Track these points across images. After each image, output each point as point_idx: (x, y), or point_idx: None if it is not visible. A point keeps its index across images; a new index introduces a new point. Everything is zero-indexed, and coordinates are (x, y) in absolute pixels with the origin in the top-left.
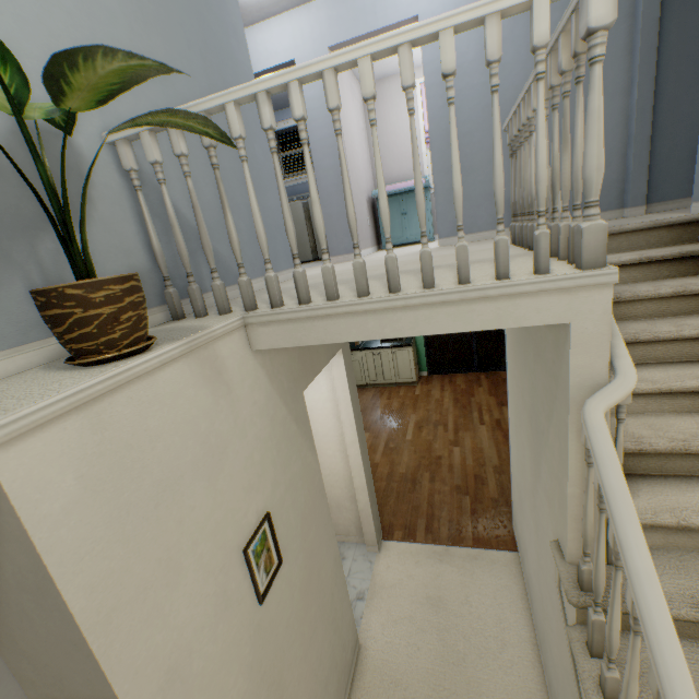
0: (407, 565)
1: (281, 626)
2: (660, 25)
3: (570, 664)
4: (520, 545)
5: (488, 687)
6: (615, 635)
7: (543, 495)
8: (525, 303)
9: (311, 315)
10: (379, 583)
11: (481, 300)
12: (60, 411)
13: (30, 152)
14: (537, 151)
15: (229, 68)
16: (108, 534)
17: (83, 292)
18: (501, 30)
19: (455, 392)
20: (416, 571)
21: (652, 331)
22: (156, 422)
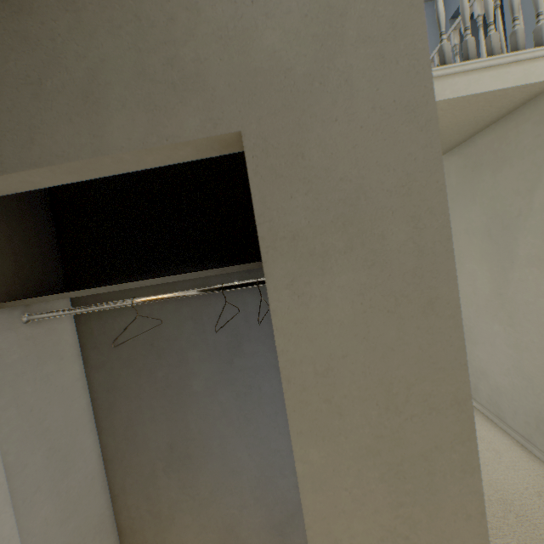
0: None
1: None
2: None
3: None
4: None
5: (509, 483)
6: None
7: (524, 269)
8: (541, 65)
9: None
10: None
11: (512, 65)
12: None
13: None
14: None
15: None
16: None
17: None
18: None
19: None
20: None
21: None
22: None
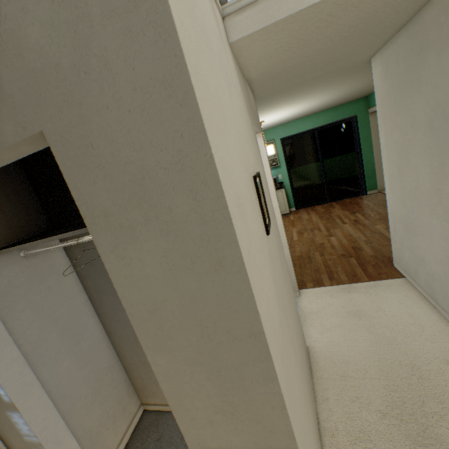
0: (324, 298)
1: (277, 272)
2: None
3: None
4: (409, 267)
5: (423, 352)
6: None
7: None
8: None
9: None
10: (307, 312)
11: None
12: None
13: None
14: None
15: None
16: None
17: None
18: None
19: (318, 213)
20: (332, 301)
21: None
22: None
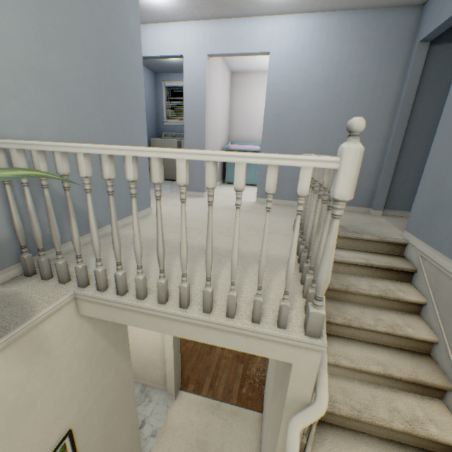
0: (191, 412)
1: None
2: (413, 105)
3: None
4: (263, 412)
5: None
6: None
7: (271, 418)
8: (266, 343)
9: (123, 306)
10: (169, 425)
11: (238, 333)
12: None
13: None
14: (290, 256)
15: (122, 69)
16: None
17: None
18: (320, 78)
19: None
20: (195, 419)
21: (360, 321)
22: None
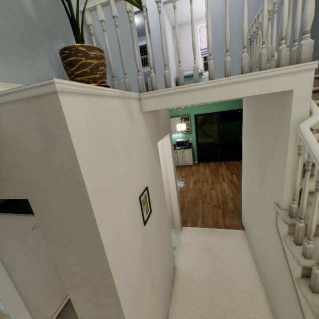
0: (195, 236)
1: (150, 240)
2: None
3: (282, 257)
4: (246, 225)
5: (236, 282)
6: (313, 225)
7: (266, 188)
8: (273, 81)
9: (172, 92)
10: (182, 243)
11: (252, 81)
12: (82, 91)
13: (51, 2)
14: (284, 7)
15: None
16: (96, 158)
17: (86, 50)
18: None
19: (211, 169)
20: (199, 238)
21: None
22: (111, 120)
